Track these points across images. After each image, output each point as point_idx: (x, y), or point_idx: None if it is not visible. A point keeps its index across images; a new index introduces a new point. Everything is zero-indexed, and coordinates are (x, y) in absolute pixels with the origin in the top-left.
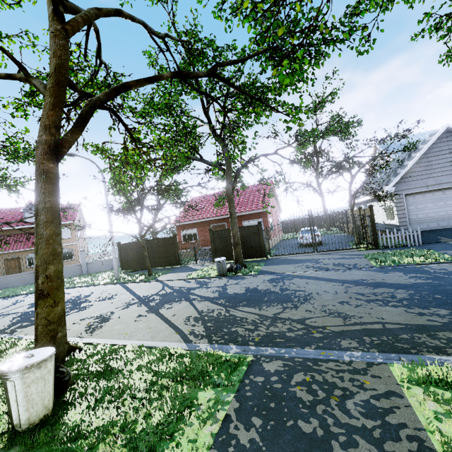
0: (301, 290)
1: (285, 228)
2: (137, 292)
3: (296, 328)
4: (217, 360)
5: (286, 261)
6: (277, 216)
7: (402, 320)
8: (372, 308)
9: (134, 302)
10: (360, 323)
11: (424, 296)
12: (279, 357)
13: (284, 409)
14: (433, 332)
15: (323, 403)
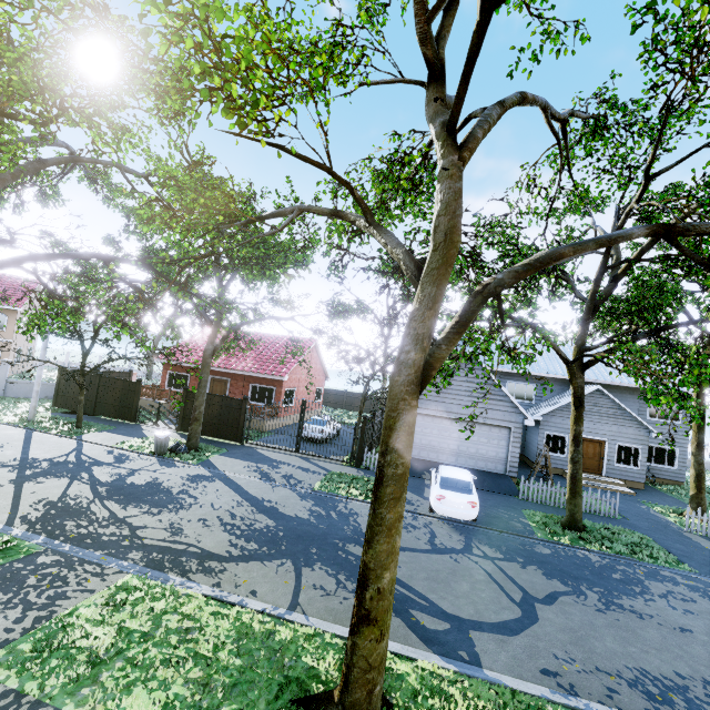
0: (196, 497)
1: (338, 401)
2: (33, 449)
3: (120, 533)
4: (8, 545)
5: (250, 456)
6: (316, 385)
7: (211, 546)
8: (211, 531)
9: (11, 464)
10: (177, 541)
11: (273, 530)
12: (64, 553)
13: (3, 586)
14: (208, 560)
15: (35, 587)
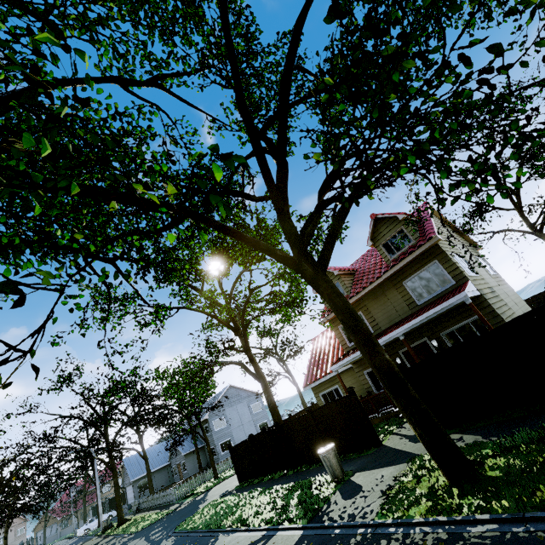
0: None
1: None
2: None
3: None
4: None
5: None
6: None
7: None
8: None
9: None
10: None
11: None
12: None
13: None
14: None
15: None
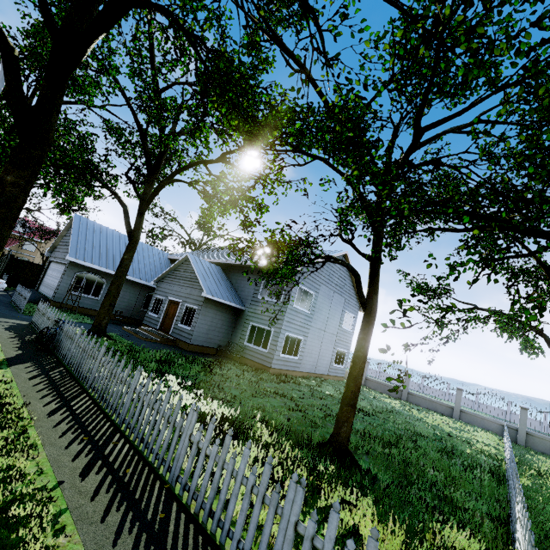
0: None
1: None
2: None
3: None
4: None
5: None
6: None
7: None
8: None
9: None
10: None
11: None
12: None
13: None
14: None
15: None
